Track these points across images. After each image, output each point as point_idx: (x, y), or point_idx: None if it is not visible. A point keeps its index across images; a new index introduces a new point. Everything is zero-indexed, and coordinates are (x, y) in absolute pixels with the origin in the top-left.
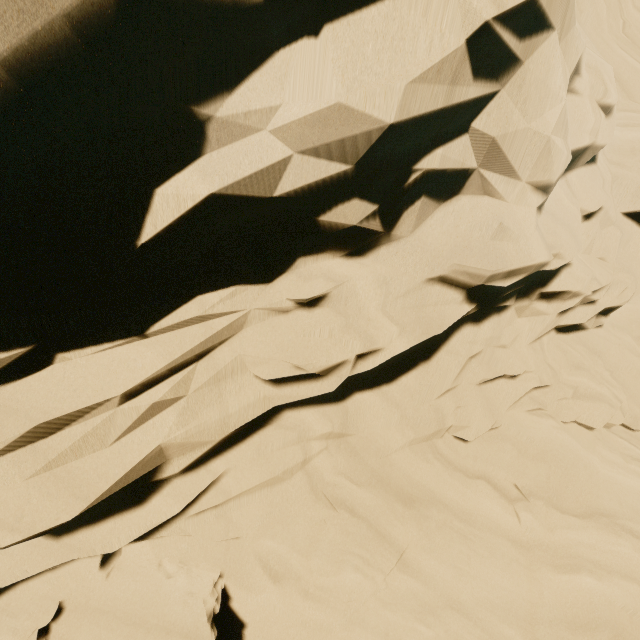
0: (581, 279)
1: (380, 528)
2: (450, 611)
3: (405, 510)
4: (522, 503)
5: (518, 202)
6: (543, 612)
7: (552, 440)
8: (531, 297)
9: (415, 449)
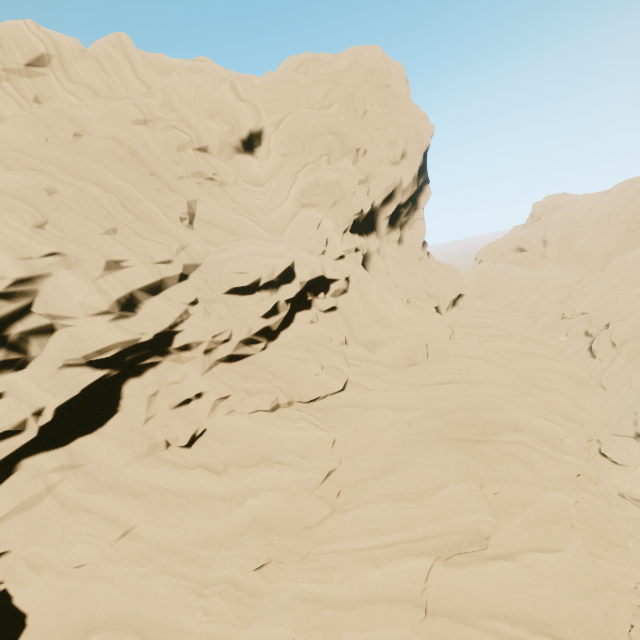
0: (192, 335)
1: (109, 515)
2: (163, 553)
3: (134, 501)
4: (225, 472)
5: (87, 324)
6: (229, 533)
7: (235, 426)
8: (173, 352)
9: (143, 462)
